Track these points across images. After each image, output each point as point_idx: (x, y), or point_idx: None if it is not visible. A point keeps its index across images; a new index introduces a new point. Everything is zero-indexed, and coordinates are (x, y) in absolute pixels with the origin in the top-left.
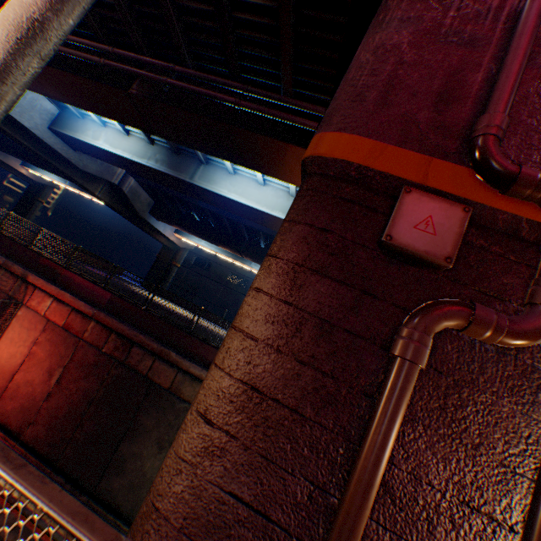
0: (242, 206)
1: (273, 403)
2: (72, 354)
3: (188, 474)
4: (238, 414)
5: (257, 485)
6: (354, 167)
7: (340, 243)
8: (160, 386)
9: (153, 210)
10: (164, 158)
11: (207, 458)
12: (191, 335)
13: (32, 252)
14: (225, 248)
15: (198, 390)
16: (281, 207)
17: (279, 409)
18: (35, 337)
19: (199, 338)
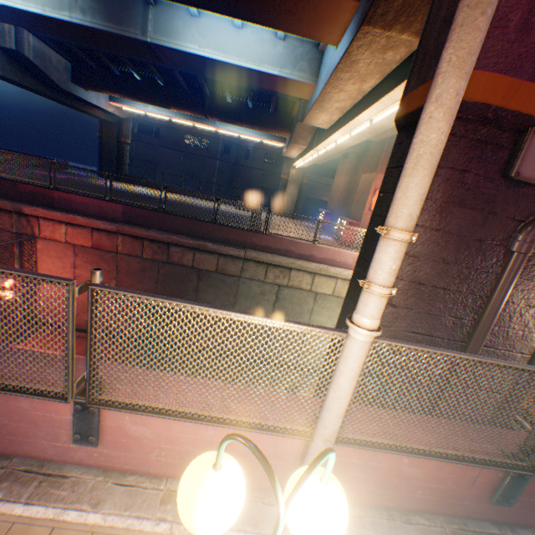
0: (220, 65)
1: (431, 289)
2: (116, 268)
3: (386, 331)
4: (411, 299)
5: (425, 326)
6: (491, 110)
7: (474, 179)
8: (207, 272)
9: (75, 77)
10: (91, 4)
11: (396, 322)
12: (217, 225)
13: (3, 181)
14: (184, 112)
15: (240, 266)
16: (268, 59)
17: (435, 291)
18: (71, 263)
19: (225, 226)
